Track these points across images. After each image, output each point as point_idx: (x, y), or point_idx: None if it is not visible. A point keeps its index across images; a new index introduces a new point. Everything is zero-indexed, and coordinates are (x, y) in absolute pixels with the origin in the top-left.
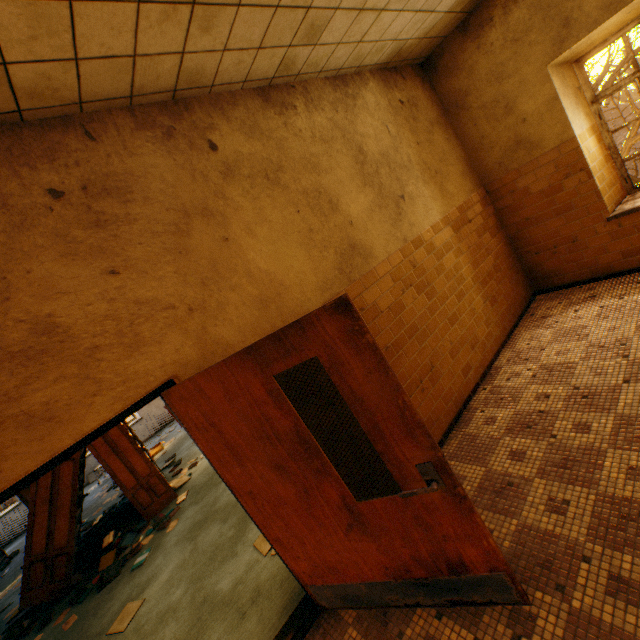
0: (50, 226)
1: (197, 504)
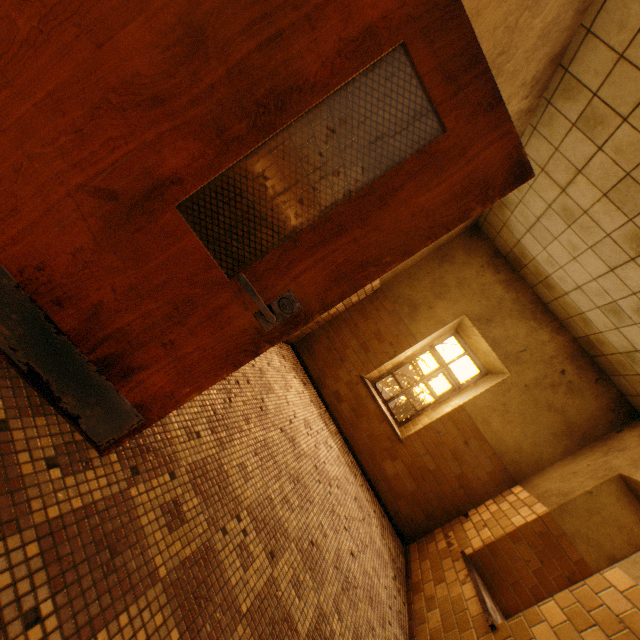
0: None
1: None
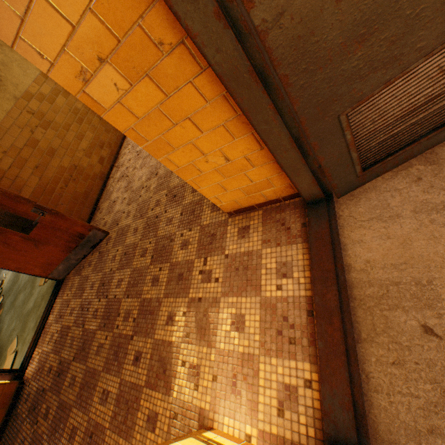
0: None
1: (10, 295)
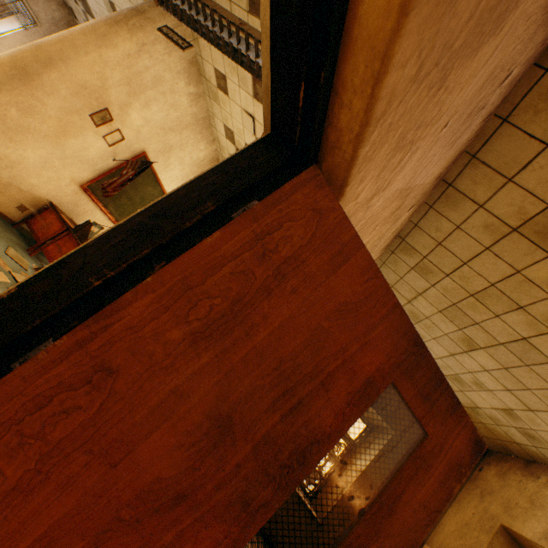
0: (509, 64)
1: None
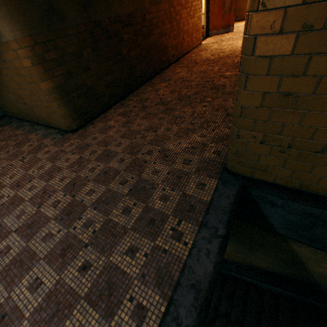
0: None
1: None
